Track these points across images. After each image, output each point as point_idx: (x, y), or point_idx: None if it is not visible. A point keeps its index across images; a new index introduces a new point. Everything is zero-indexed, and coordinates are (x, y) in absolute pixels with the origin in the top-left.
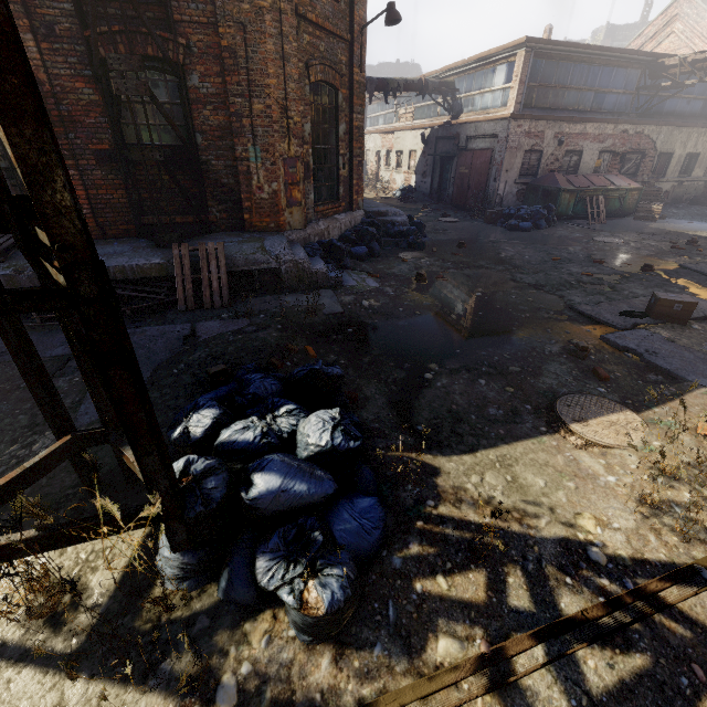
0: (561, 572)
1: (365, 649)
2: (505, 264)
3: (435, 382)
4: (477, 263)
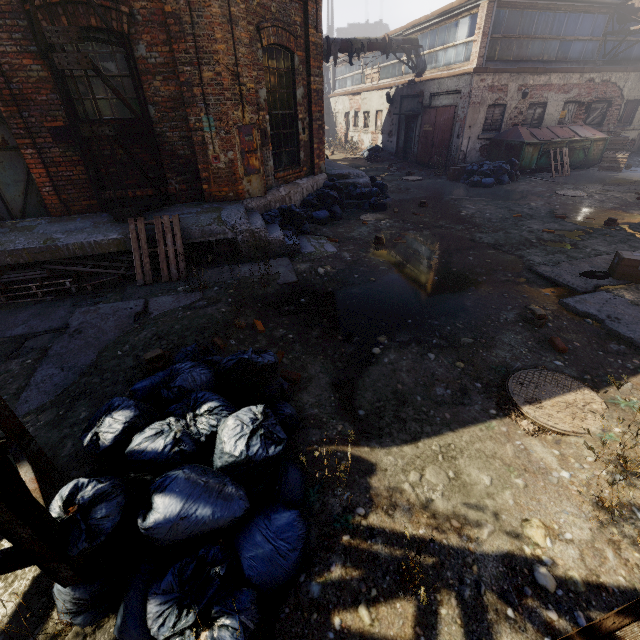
0: (502, 601)
1: None
2: (465, 223)
3: (383, 358)
4: (437, 223)
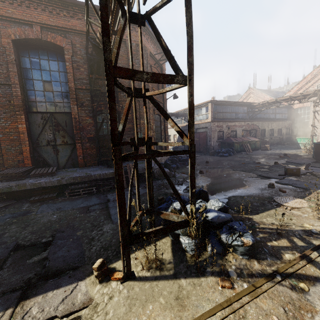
0: (308, 236)
1: (264, 260)
2: (227, 166)
3: (230, 199)
4: (217, 166)
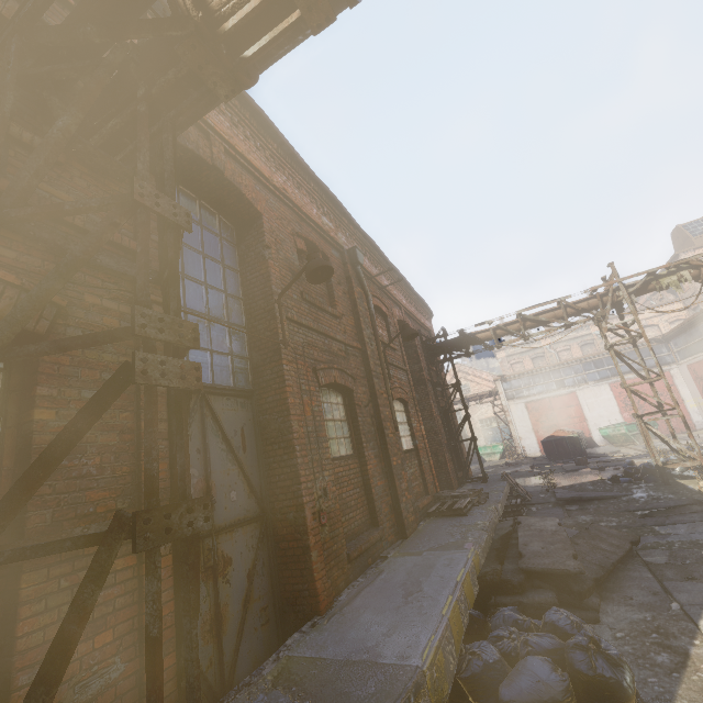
0: None
1: None
2: None
3: None
4: None
